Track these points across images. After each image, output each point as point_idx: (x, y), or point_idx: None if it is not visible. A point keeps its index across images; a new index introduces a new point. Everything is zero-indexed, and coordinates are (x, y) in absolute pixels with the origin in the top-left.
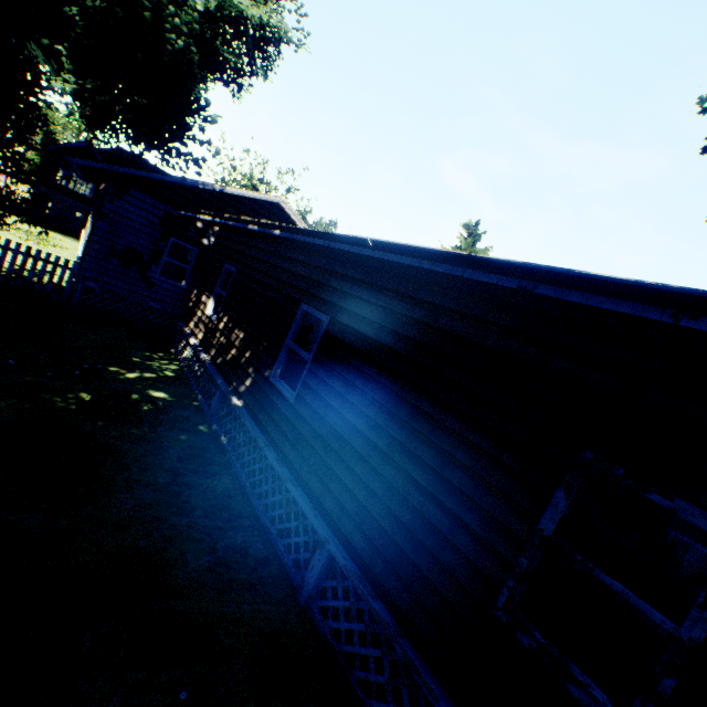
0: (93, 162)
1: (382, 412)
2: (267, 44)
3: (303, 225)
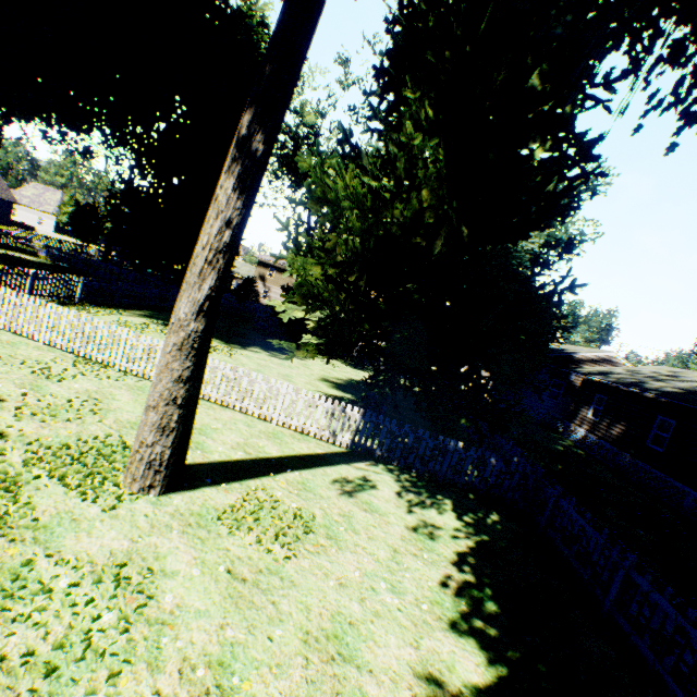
0: None
1: None
2: (572, 246)
3: (627, 364)
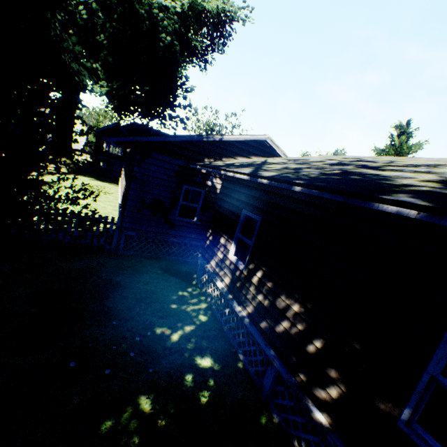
0: (123, 138)
1: None
2: (223, 25)
3: (284, 155)
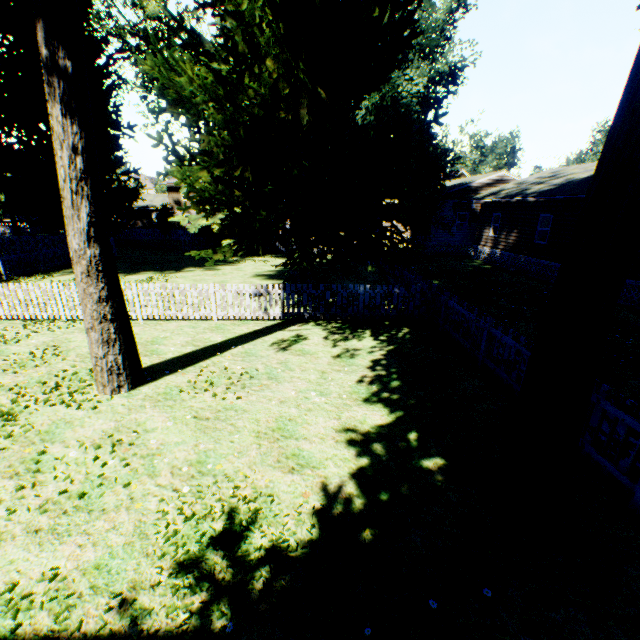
0: None
1: None
2: (455, 76)
3: (517, 178)
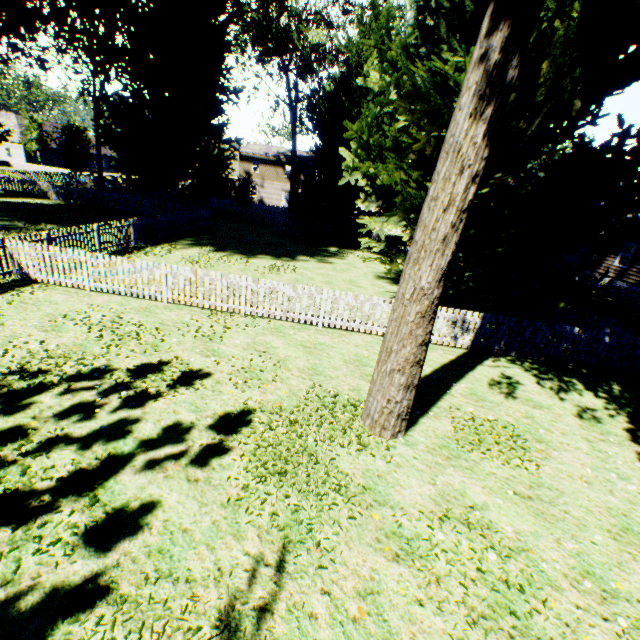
0: None
1: None
2: None
3: None
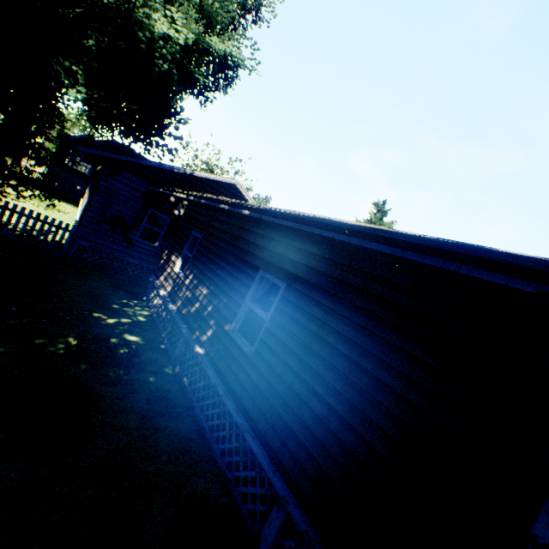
0: (95, 150)
1: (340, 378)
2: (229, 69)
3: (252, 202)
